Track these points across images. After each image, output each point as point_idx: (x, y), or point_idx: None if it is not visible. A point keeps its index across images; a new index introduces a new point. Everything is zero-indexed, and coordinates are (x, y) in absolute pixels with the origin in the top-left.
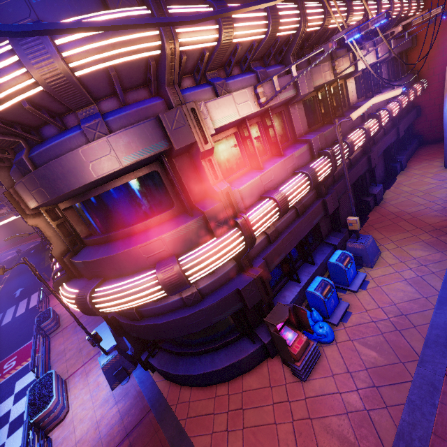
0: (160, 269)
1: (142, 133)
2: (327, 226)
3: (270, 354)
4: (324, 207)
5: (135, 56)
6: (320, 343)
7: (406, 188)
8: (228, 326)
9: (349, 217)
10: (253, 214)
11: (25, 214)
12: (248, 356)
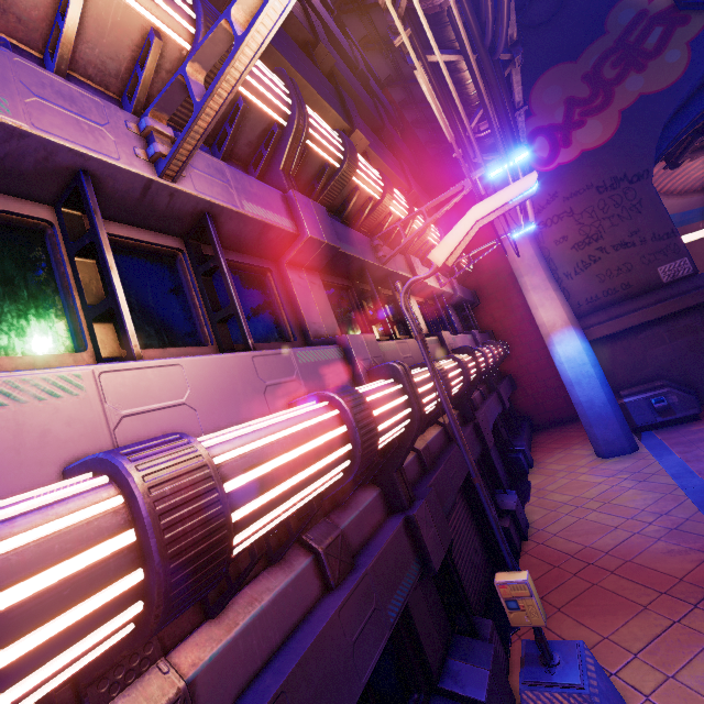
0: None
1: None
2: (437, 618)
3: None
4: (414, 545)
5: None
6: None
7: (559, 497)
8: None
9: (500, 574)
10: None
11: None
12: None
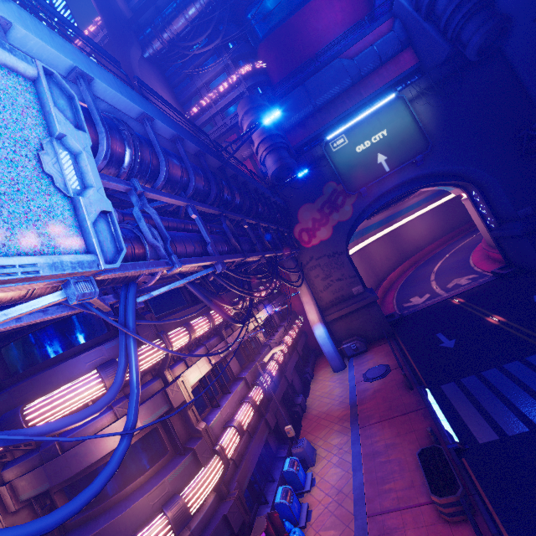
0: (169, 508)
1: (155, 403)
2: (275, 441)
3: None
4: (267, 424)
5: (154, 362)
6: None
7: (318, 393)
8: None
9: (286, 427)
10: (223, 441)
11: (5, 514)
12: None
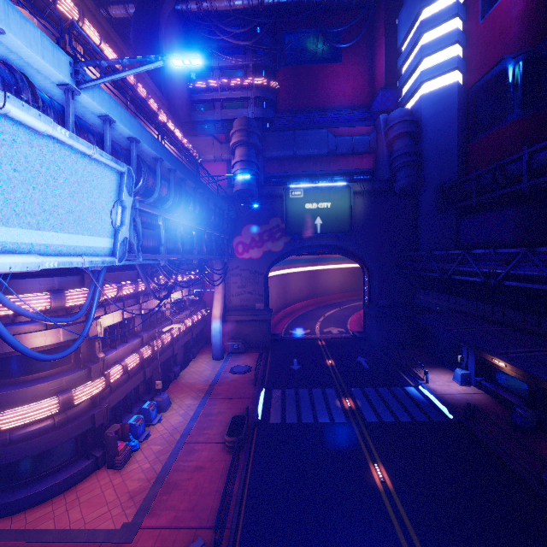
0: (62, 394)
1: (77, 328)
2: (144, 389)
3: (99, 465)
4: (144, 375)
5: None
6: (132, 452)
7: (193, 369)
8: (71, 451)
9: (157, 381)
10: (111, 371)
11: None
12: (84, 467)
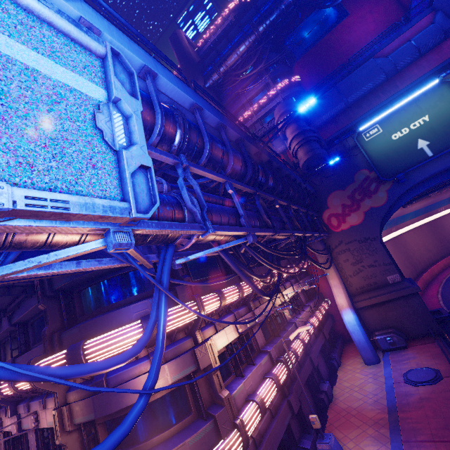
0: None
1: (184, 360)
2: (297, 428)
3: None
4: (290, 407)
5: (187, 321)
6: None
7: (346, 384)
8: None
9: (310, 415)
10: (244, 415)
11: (62, 431)
12: None
